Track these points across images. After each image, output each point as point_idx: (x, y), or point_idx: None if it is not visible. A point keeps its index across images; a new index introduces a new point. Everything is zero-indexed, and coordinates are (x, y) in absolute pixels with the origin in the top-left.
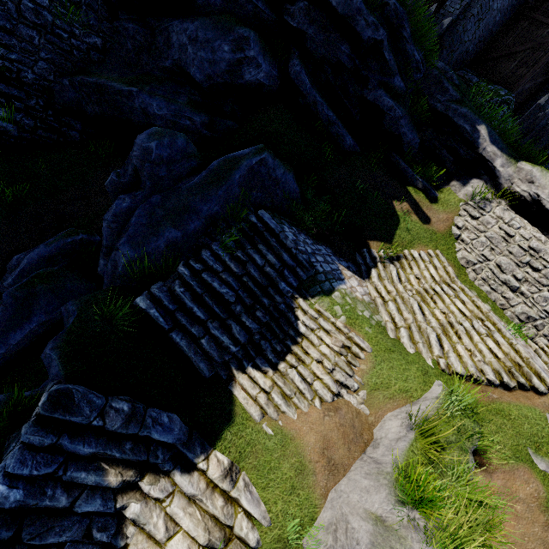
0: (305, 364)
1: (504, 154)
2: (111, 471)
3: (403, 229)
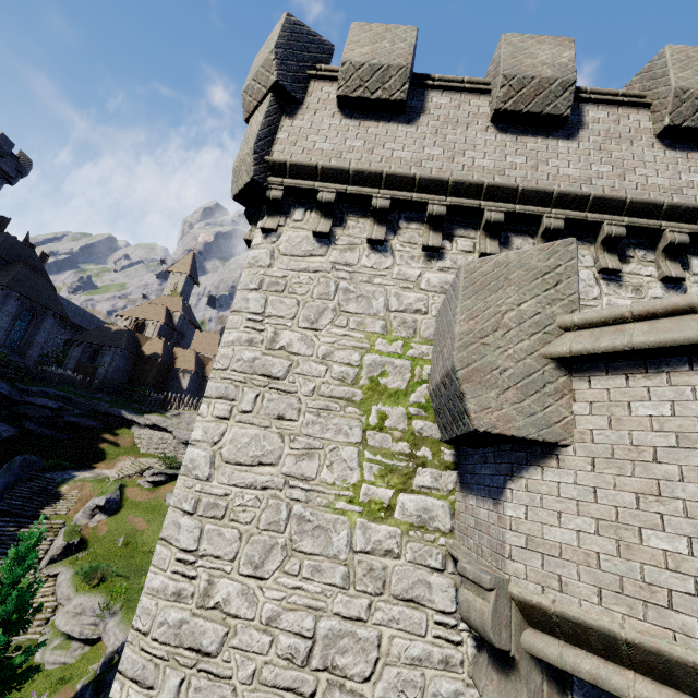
0: (67, 499)
1: (137, 415)
2: (12, 528)
3: (110, 456)
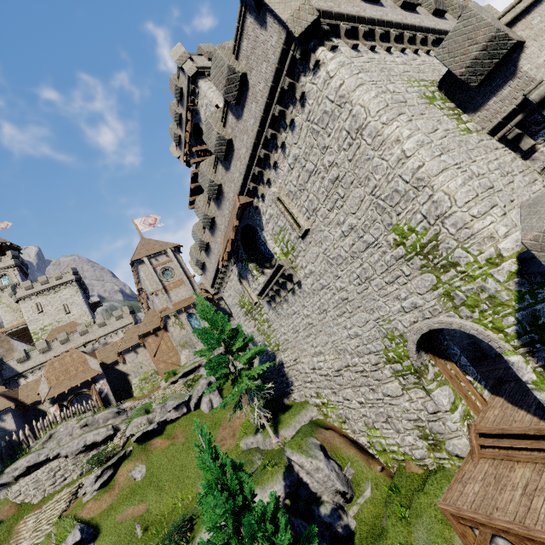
0: None
1: None
2: None
3: None
